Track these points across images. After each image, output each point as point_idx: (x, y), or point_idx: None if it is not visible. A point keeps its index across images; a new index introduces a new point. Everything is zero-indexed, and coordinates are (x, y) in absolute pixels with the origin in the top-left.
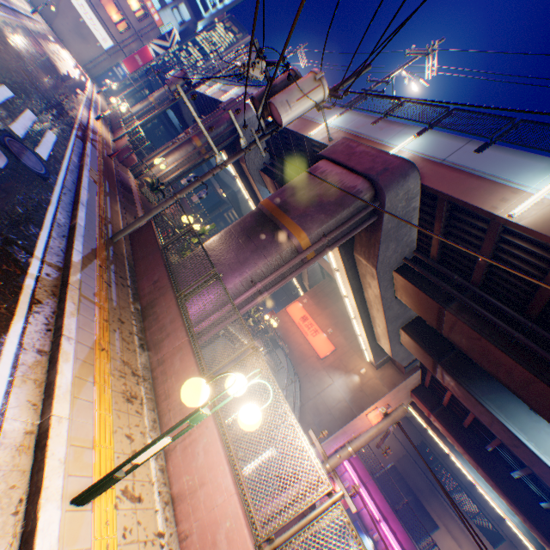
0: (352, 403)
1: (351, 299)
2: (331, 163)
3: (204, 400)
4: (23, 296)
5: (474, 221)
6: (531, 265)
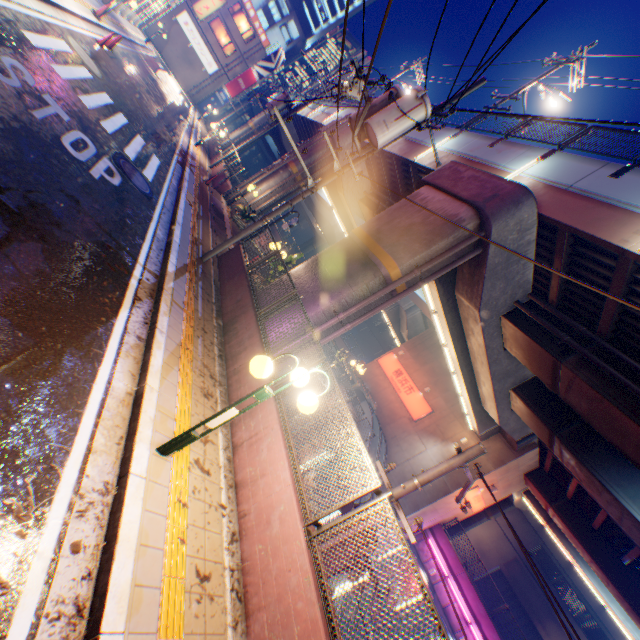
0: (447, 476)
1: (450, 348)
2: (433, 189)
3: (268, 372)
4: (129, 292)
5: (602, 258)
6: None
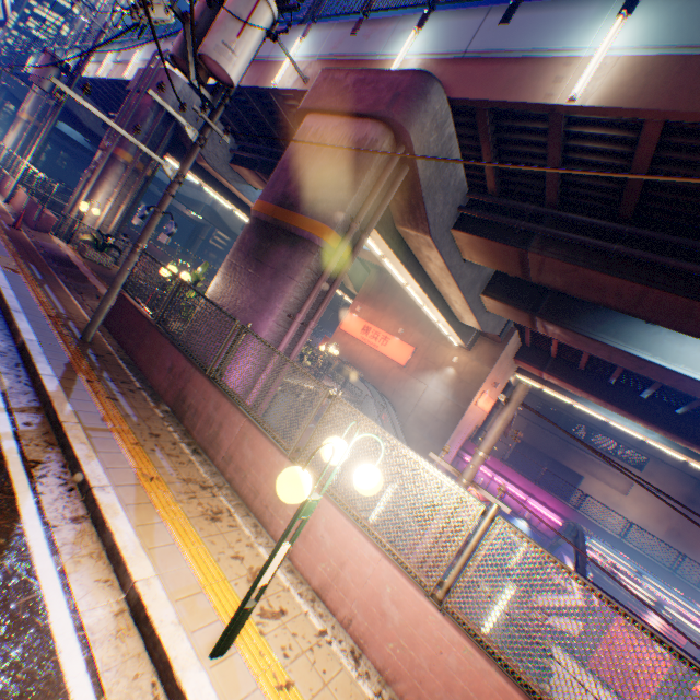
0: (456, 399)
1: (413, 285)
2: (321, 116)
3: (309, 489)
4: (11, 465)
5: (529, 124)
6: (611, 156)
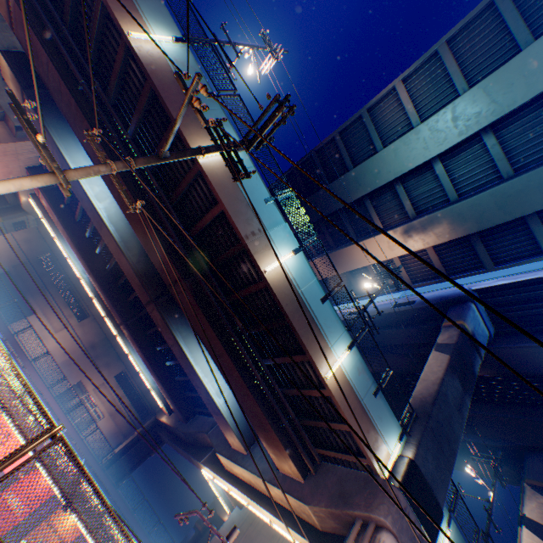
0: None
1: None
2: None
3: None
4: None
5: None
6: None
